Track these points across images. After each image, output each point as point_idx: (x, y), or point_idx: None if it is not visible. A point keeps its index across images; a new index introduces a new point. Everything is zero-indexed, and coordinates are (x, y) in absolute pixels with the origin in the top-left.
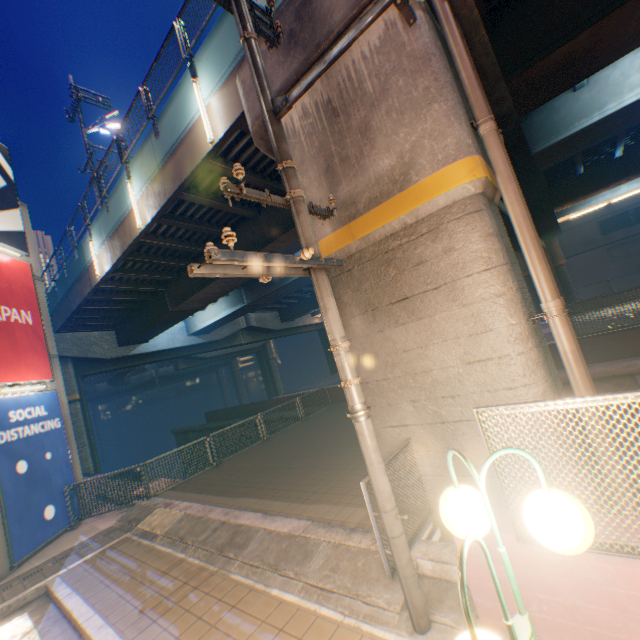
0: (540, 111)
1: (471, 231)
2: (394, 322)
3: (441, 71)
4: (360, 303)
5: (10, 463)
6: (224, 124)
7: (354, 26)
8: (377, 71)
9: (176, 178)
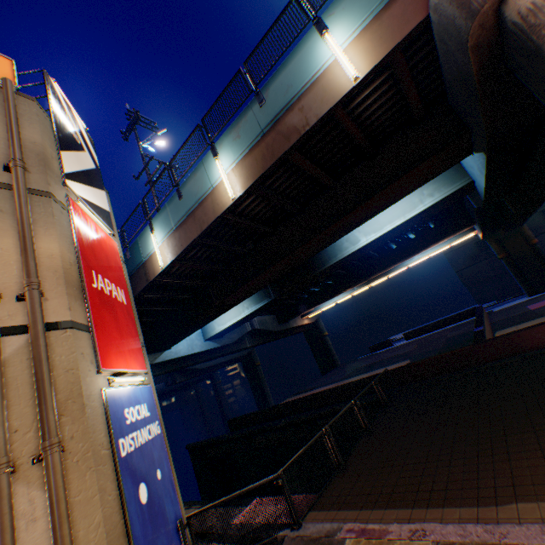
0: None
1: None
2: None
3: None
4: None
5: (133, 488)
6: (373, 57)
7: None
8: None
9: (290, 134)
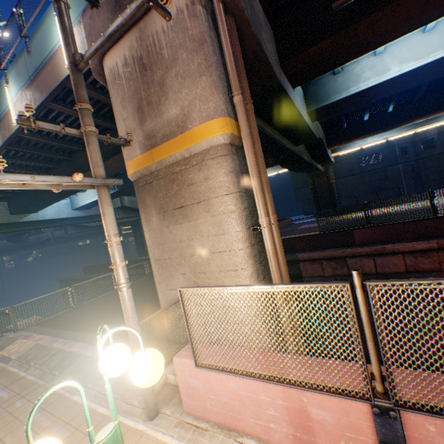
0: (314, 84)
1: (220, 168)
2: (176, 221)
3: (210, 54)
4: (157, 206)
5: None
6: None
7: (121, 14)
8: (171, 43)
9: (44, 91)
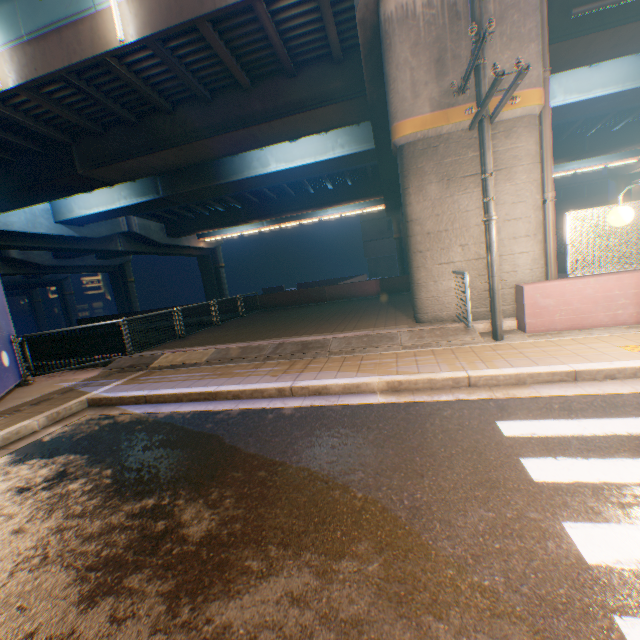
0: None
1: (530, 138)
2: (462, 191)
3: (539, 24)
4: (438, 174)
5: None
6: None
7: None
8: (500, 0)
9: None
